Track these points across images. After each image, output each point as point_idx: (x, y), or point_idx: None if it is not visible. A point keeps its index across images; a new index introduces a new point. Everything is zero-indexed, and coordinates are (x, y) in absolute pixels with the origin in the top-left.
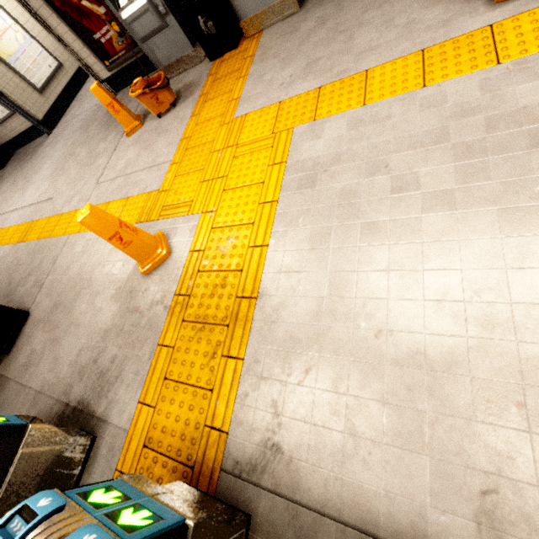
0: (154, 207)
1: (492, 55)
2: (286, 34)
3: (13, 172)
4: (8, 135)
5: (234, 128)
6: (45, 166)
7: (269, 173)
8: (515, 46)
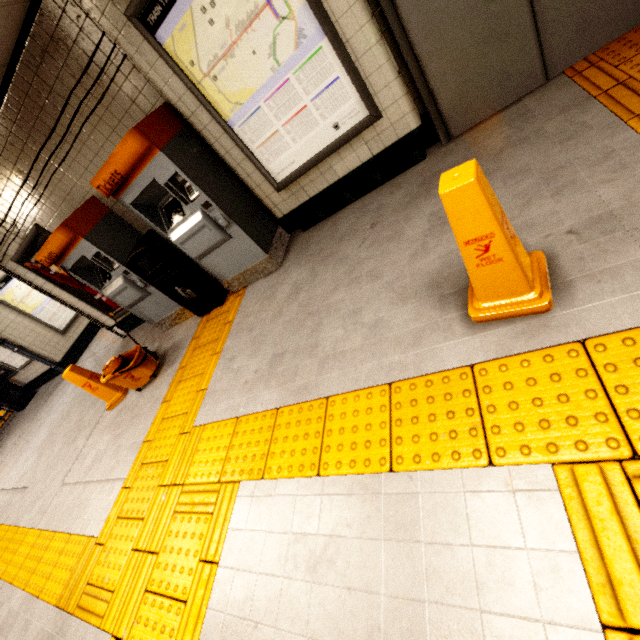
0: (80, 578)
1: (479, 436)
2: (264, 298)
3: (26, 420)
4: (32, 375)
5: (188, 447)
6: (46, 424)
7: (196, 583)
8: (511, 430)
